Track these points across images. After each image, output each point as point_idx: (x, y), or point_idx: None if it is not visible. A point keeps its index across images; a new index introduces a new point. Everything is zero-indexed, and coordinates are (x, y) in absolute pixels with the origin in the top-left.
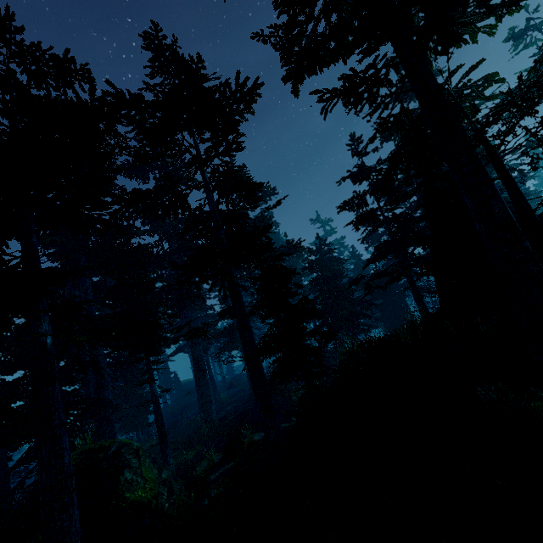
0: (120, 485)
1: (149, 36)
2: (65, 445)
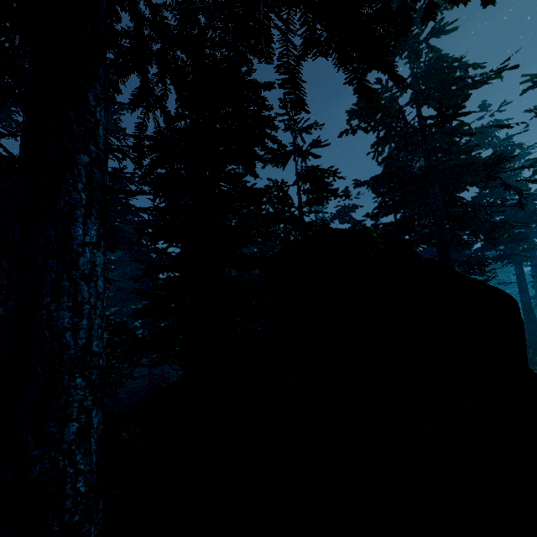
0: None
1: None
2: None
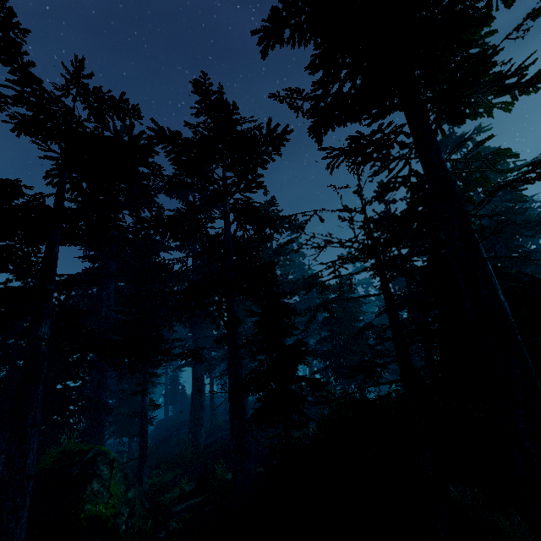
0: (83, 495)
1: (198, 83)
2: (33, 445)
